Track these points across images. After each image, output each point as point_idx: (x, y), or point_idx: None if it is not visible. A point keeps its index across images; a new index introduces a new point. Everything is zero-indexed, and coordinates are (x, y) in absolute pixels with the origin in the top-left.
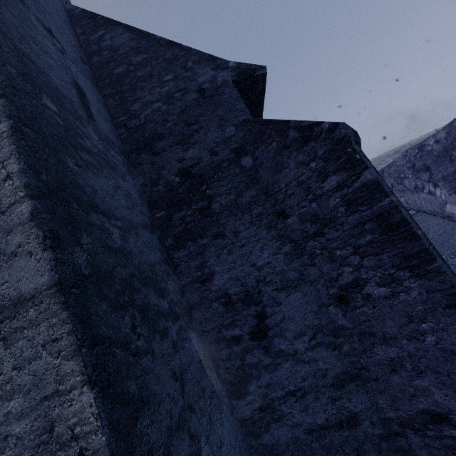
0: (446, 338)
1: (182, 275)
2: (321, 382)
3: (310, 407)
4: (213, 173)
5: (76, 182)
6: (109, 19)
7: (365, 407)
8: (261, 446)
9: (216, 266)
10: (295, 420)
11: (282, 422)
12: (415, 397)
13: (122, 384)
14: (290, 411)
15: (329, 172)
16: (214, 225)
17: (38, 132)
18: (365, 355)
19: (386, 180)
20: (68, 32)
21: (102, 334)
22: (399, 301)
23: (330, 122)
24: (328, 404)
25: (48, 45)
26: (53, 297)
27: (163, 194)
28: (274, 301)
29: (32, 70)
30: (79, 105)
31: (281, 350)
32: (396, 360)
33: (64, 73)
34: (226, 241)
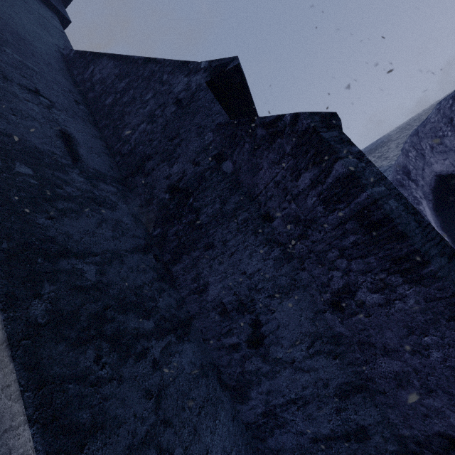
0: (454, 355)
1: (181, 287)
2: (323, 392)
3: (313, 417)
4: (197, 184)
5: (45, 236)
6: (95, 53)
7: (375, 420)
8: (267, 449)
9: (210, 276)
10: (298, 428)
11: (286, 429)
12: (428, 418)
13: (71, 416)
14: (292, 419)
15: (301, 169)
16: (204, 237)
17: (4, 204)
18: (369, 366)
19: (423, 141)
20: (61, 80)
21: (54, 374)
22: (395, 309)
23: (291, 114)
24: (332, 414)
25: (32, 108)
26: (5, 351)
27: (157, 212)
28: (267, 308)
29: (6, 144)
30: (63, 153)
31: (278, 358)
32: (401, 375)
33: (48, 128)
34: (216, 252)
